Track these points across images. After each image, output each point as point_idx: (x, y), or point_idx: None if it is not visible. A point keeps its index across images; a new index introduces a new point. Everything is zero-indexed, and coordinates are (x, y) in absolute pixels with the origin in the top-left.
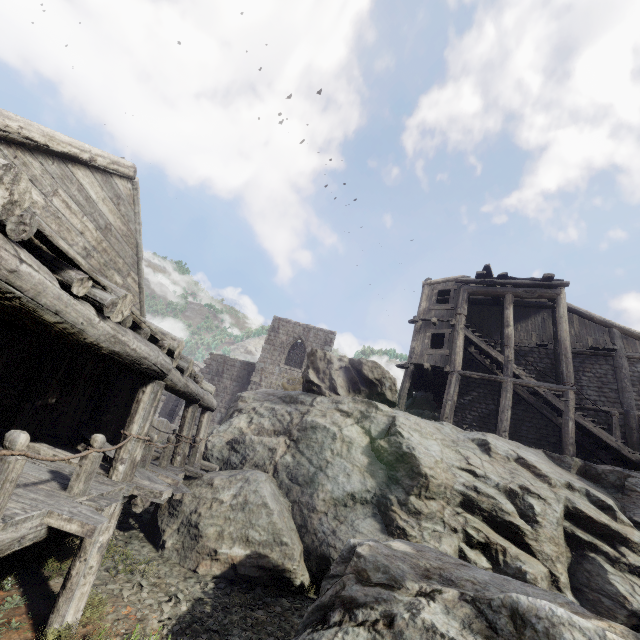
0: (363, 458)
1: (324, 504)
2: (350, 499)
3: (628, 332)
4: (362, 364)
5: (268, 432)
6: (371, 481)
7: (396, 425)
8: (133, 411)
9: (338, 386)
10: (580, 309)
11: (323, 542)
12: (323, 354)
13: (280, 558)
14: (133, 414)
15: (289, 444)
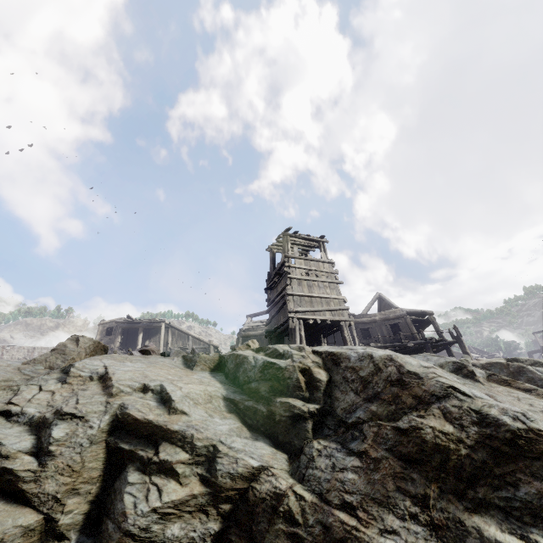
0: None
1: None
2: None
3: (194, 337)
4: None
5: None
6: None
7: None
8: None
9: None
10: (178, 327)
11: None
12: None
13: None
14: None
15: None
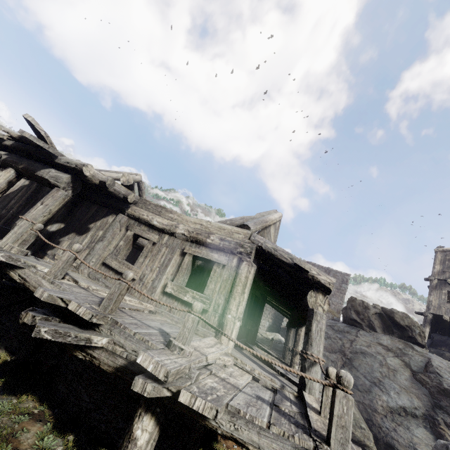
0: (408, 384)
1: (383, 409)
2: (402, 411)
3: None
4: (394, 313)
5: (327, 349)
6: (418, 402)
7: (433, 365)
8: (297, 339)
9: (376, 326)
10: None
11: (388, 435)
12: (361, 301)
13: (361, 436)
14: (298, 341)
15: (345, 361)
